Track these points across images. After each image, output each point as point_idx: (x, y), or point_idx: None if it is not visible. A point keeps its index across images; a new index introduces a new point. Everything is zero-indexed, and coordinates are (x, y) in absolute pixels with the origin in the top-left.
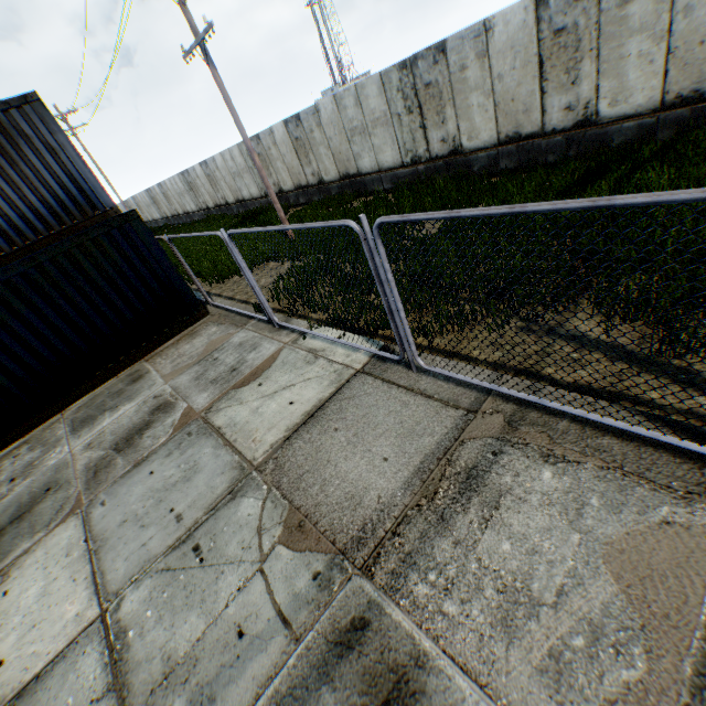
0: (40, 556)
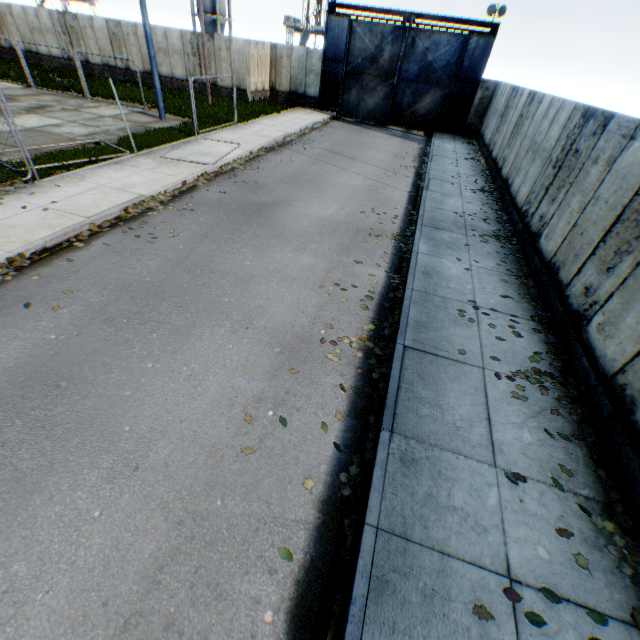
0: None
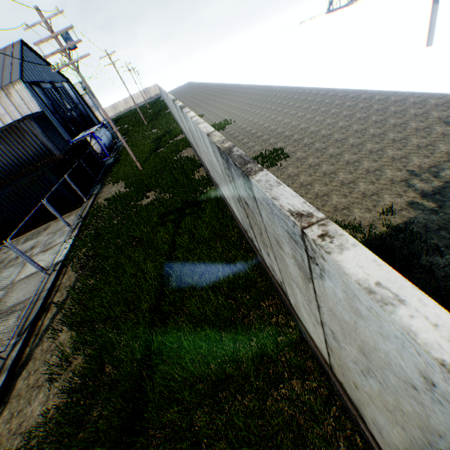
0: None
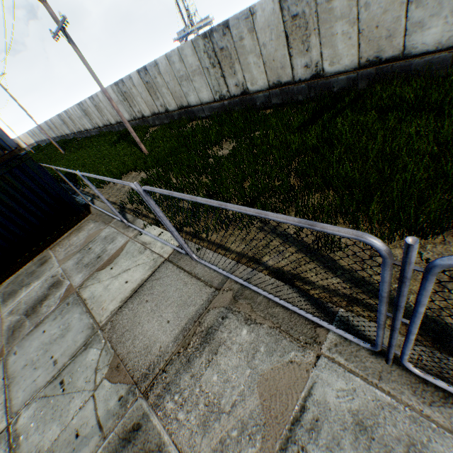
0: None
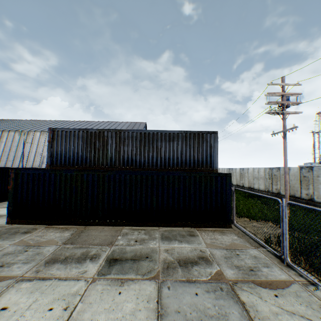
0: (136, 287)
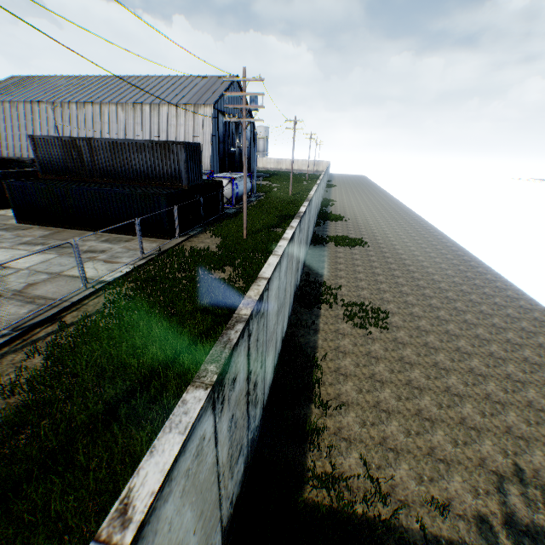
0: (48, 256)
